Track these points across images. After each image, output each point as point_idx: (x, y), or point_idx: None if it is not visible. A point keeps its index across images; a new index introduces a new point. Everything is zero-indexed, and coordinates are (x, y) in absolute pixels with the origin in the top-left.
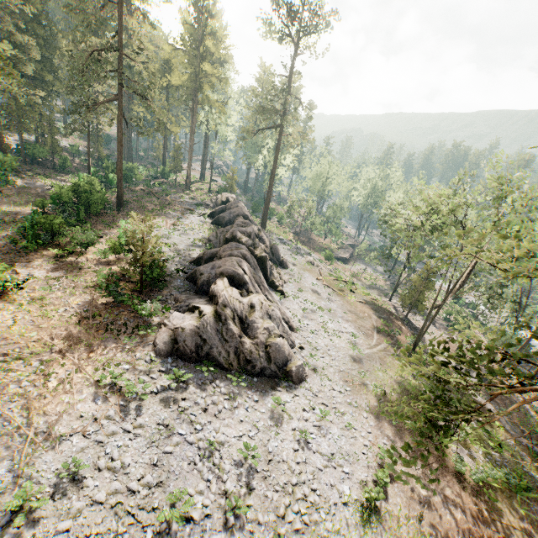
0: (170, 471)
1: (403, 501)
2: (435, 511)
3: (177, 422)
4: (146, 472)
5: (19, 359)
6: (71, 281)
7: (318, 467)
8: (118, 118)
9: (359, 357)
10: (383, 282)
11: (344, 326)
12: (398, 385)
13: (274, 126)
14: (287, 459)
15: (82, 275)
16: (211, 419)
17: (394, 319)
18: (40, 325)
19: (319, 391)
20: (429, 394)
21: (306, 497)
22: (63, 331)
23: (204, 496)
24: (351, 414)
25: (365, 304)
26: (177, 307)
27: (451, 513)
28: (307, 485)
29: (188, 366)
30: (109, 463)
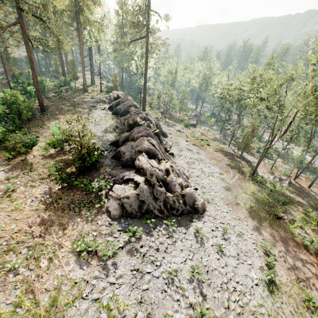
0: (151, 302)
1: (284, 272)
2: (302, 273)
3: (143, 264)
4: (136, 309)
5: (9, 250)
6: (28, 176)
7: (234, 266)
8: (25, 39)
9: (228, 187)
10: (218, 135)
11: (212, 169)
12: (255, 199)
13: (142, 37)
14: (216, 267)
15: (35, 169)
16: (163, 255)
17: (236, 158)
18: (16, 218)
19: (216, 215)
20: (272, 201)
21: (235, 288)
22: (36, 218)
23: (179, 312)
24: (238, 225)
25: (218, 152)
26: (114, 180)
27: (310, 271)
28: (232, 280)
29: (136, 221)
30: (109, 313)
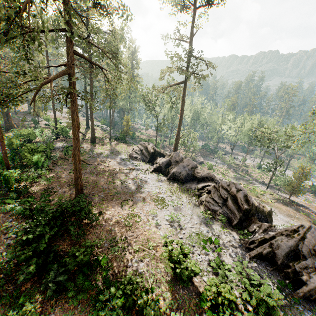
0: None
1: None
2: None
3: None
4: None
5: None
6: None
7: None
8: (71, 96)
9: None
10: (229, 170)
11: None
12: None
13: (179, 82)
14: None
15: None
16: None
17: (297, 206)
18: None
19: None
20: None
21: None
22: None
23: None
24: None
25: (277, 202)
26: None
27: None
28: None
29: None
30: None
